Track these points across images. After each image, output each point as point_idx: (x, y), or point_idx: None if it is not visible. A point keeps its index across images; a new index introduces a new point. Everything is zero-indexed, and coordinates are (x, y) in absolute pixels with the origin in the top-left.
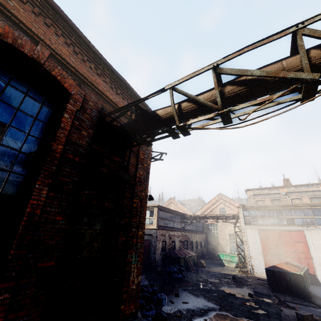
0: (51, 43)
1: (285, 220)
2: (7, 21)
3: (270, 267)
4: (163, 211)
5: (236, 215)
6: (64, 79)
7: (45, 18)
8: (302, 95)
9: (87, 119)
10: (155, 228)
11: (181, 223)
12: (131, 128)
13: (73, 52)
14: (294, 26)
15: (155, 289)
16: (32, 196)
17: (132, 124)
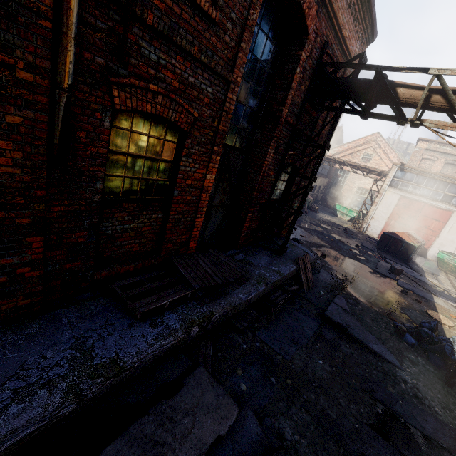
0: None
1: (442, 195)
2: None
3: (389, 233)
4: None
5: (385, 172)
6: (309, 12)
7: None
8: None
9: (309, 67)
10: None
11: None
12: (355, 94)
13: None
14: None
15: None
16: (266, 158)
17: (359, 89)
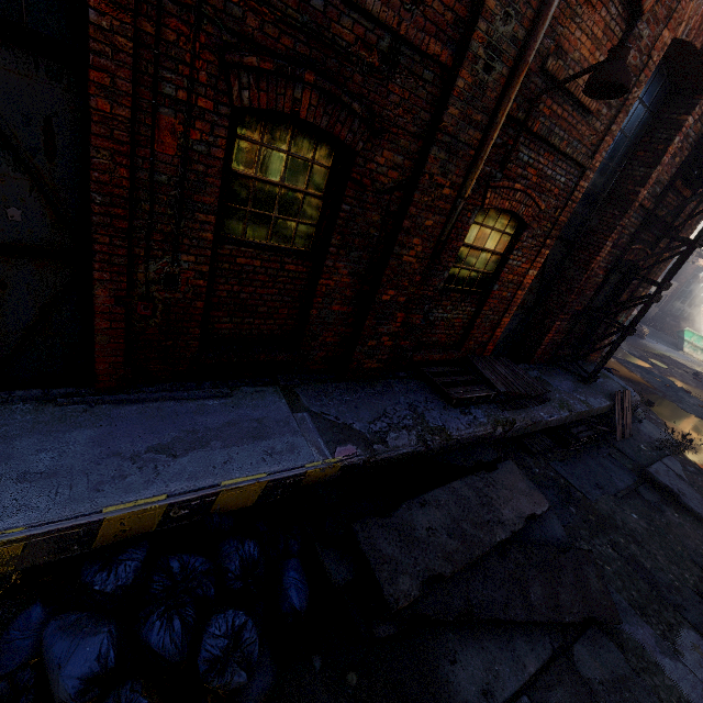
0: None
1: None
2: None
3: None
4: None
5: None
6: None
7: None
8: None
9: (693, 132)
10: None
11: None
12: None
13: None
14: None
15: None
16: (600, 253)
17: None
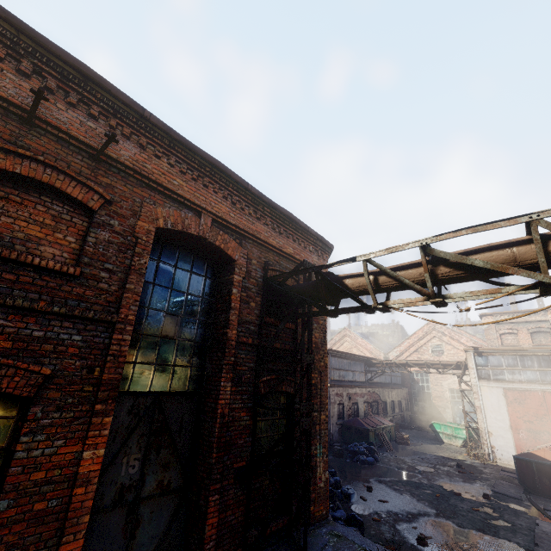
0: (212, 207)
1: None
2: (174, 204)
3: (523, 455)
4: (337, 358)
5: (463, 363)
6: (227, 245)
7: (203, 178)
8: (540, 293)
9: (252, 285)
10: None
11: (365, 374)
12: (310, 296)
13: (231, 205)
14: (527, 215)
15: (338, 479)
16: (220, 396)
17: (311, 291)
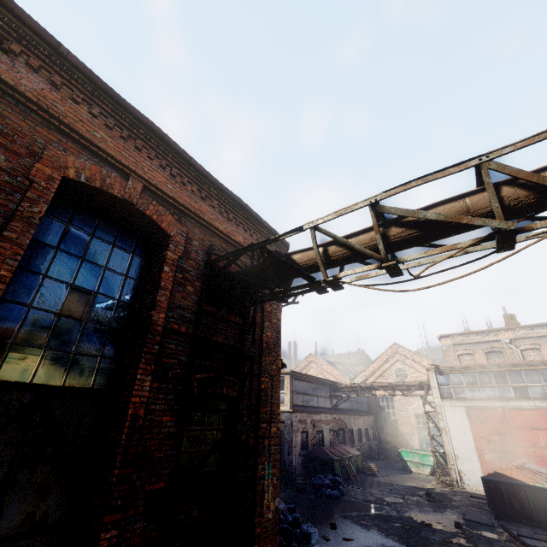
0: (144, 172)
1: (511, 390)
2: (93, 159)
3: (490, 475)
4: (300, 381)
5: (426, 383)
6: (161, 218)
7: (136, 140)
8: (497, 245)
9: (191, 267)
10: (288, 410)
11: (331, 399)
12: (256, 278)
13: (170, 176)
14: (477, 158)
15: (297, 516)
16: (134, 392)
17: (257, 272)
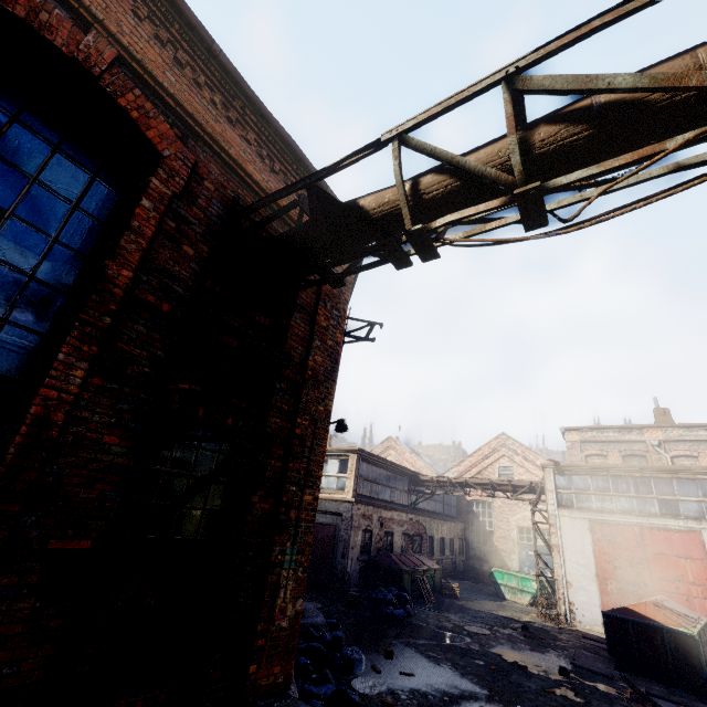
0: (121, 32)
1: (655, 503)
2: None
3: (615, 611)
4: (370, 464)
5: (539, 484)
6: (147, 121)
7: None
8: None
9: (196, 219)
10: (349, 499)
11: (409, 495)
12: (298, 243)
13: (173, 62)
14: None
15: (339, 635)
16: (47, 380)
17: (299, 232)
